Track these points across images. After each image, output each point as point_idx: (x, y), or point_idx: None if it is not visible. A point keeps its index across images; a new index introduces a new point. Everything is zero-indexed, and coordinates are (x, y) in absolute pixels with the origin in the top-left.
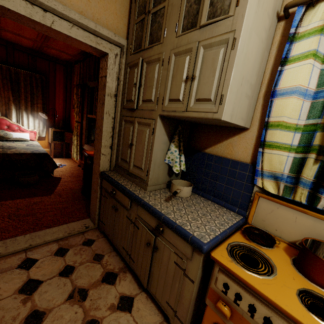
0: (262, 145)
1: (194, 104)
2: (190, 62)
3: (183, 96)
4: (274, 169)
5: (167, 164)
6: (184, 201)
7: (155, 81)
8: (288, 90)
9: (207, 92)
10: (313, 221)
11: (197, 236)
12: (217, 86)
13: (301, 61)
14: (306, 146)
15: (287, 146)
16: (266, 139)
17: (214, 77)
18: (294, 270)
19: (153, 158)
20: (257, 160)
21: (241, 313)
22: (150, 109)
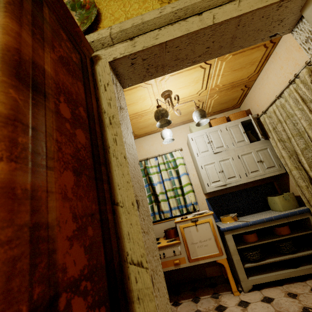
0: None
1: None
2: None
3: None
4: None
5: None
6: None
7: None
8: None
9: None
10: (164, 224)
11: None
12: None
13: None
14: (151, 201)
15: None
16: None
17: None
18: (166, 240)
19: None
20: None
21: None
22: None
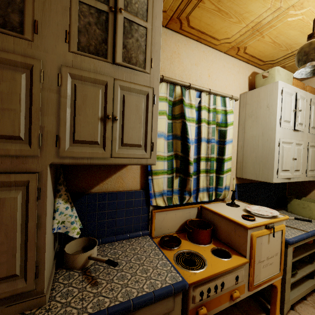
0: (150, 174)
1: (119, 149)
2: (104, 97)
3: (101, 138)
4: (161, 189)
5: (53, 234)
6: (106, 265)
7: (22, 103)
8: (159, 133)
9: (137, 138)
10: (182, 212)
11: (173, 282)
12: (143, 132)
13: (161, 116)
14: (172, 169)
15: (163, 171)
16: (152, 169)
17: (141, 124)
18: (197, 245)
19: (47, 240)
20: (150, 186)
21: (210, 299)
22: (19, 154)
